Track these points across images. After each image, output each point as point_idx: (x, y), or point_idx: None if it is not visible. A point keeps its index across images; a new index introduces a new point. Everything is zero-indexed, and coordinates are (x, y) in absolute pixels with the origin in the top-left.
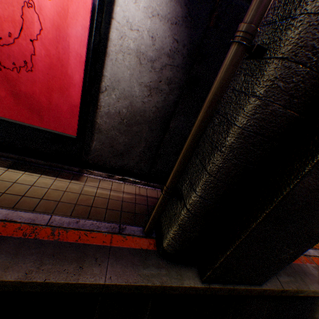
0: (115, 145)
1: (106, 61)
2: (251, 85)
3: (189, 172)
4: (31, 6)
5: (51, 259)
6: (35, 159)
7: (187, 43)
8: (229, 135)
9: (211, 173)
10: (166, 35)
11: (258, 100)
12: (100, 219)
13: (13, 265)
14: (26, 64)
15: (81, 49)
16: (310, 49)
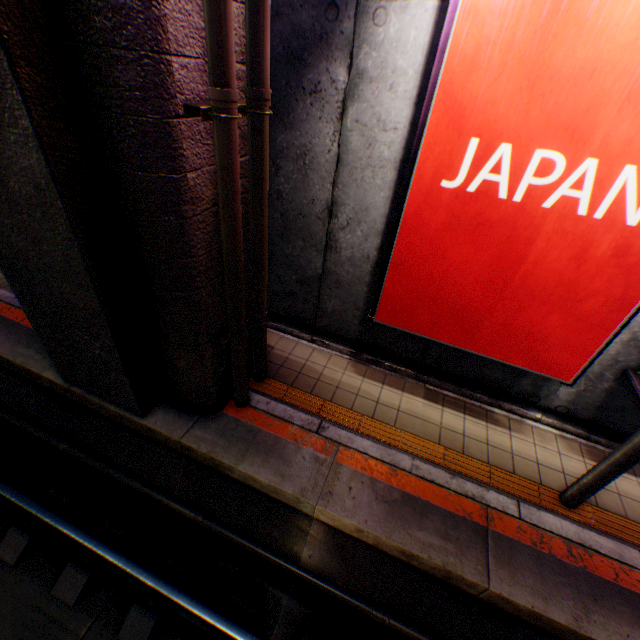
0: None
1: None
2: None
3: None
4: None
5: None
6: None
7: None
8: None
9: None
10: None
11: None
12: None
13: None
14: None
15: None
16: None
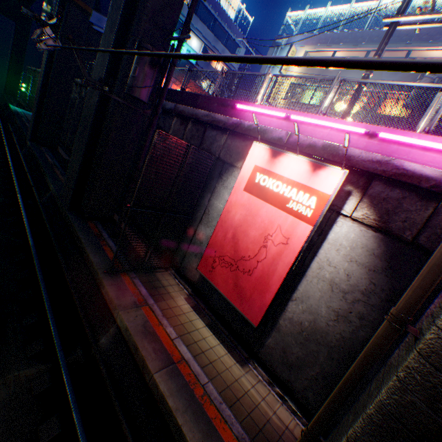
0: (287, 351)
1: (302, 279)
2: (400, 363)
3: (340, 429)
4: (265, 247)
5: (191, 413)
6: (223, 327)
7: (385, 288)
8: (371, 403)
9: (348, 438)
10: (361, 276)
11: (397, 380)
12: (238, 417)
13: (175, 395)
14: (249, 270)
15: (282, 272)
16: (441, 357)
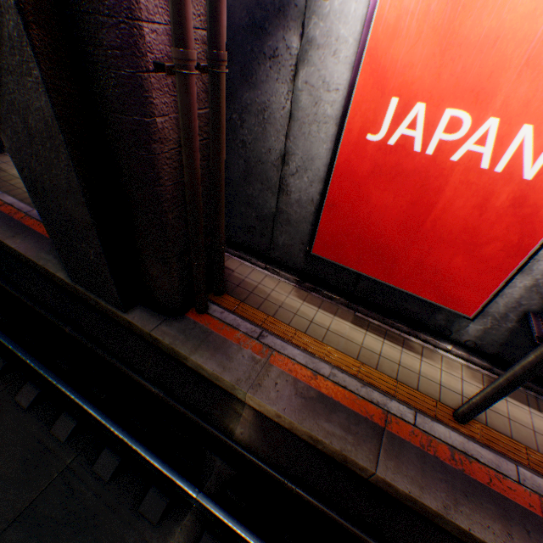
0: None
1: None
2: None
3: None
4: None
5: (7, 227)
6: None
7: None
8: None
9: None
10: None
11: None
12: None
13: None
14: None
15: None
16: None
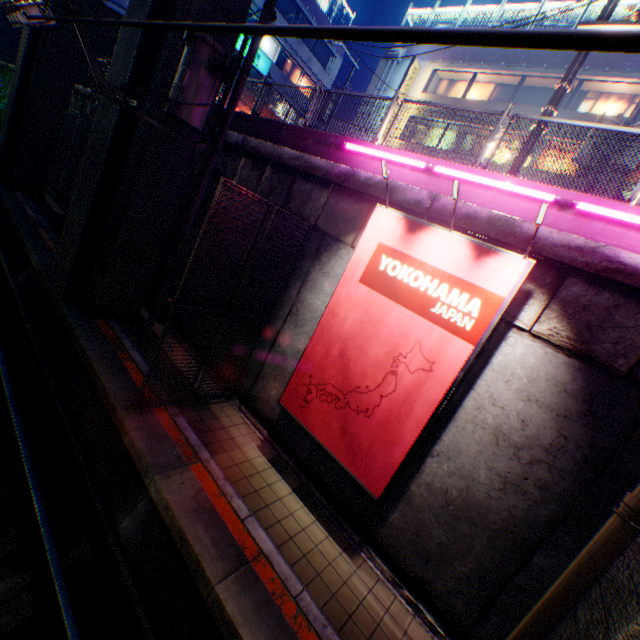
0: (422, 534)
1: (449, 423)
2: None
3: None
4: (394, 373)
5: None
6: (320, 493)
7: (583, 443)
8: None
9: None
10: (545, 424)
11: None
12: None
13: (252, 620)
14: (366, 409)
15: (422, 415)
16: None
